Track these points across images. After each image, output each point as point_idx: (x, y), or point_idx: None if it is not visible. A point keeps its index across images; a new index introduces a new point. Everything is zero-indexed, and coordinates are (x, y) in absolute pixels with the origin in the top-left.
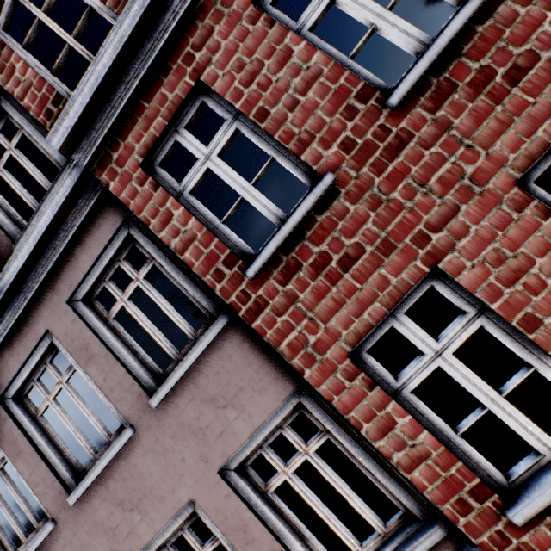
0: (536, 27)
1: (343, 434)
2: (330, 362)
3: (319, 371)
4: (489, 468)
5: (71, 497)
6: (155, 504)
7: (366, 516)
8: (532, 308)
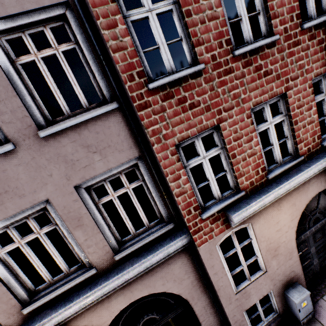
0: (276, 63)
1: (150, 182)
2: (167, 145)
3: (161, 147)
4: (201, 202)
5: None
6: (14, 199)
7: (144, 220)
8: (236, 151)
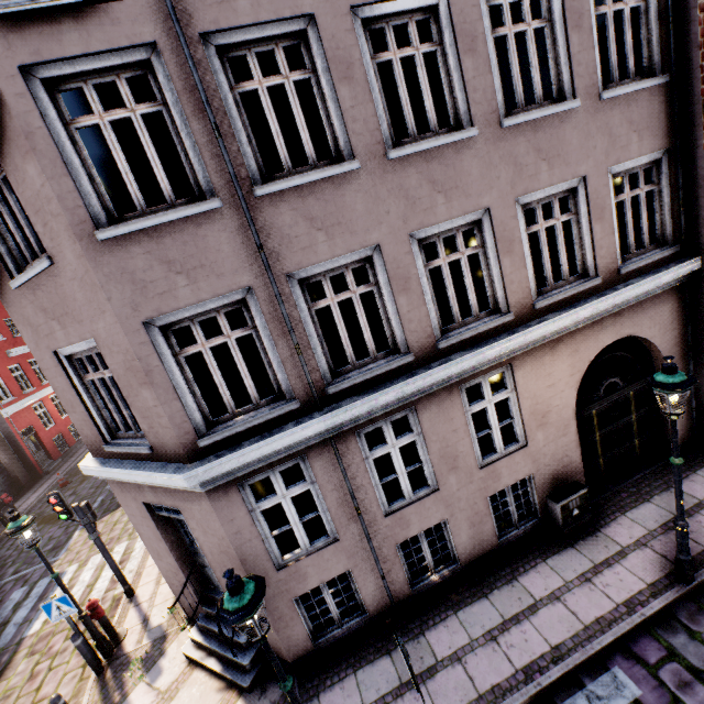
0: None
1: (667, 187)
2: None
3: None
4: None
5: (508, 119)
6: (561, 166)
7: (645, 238)
8: None
